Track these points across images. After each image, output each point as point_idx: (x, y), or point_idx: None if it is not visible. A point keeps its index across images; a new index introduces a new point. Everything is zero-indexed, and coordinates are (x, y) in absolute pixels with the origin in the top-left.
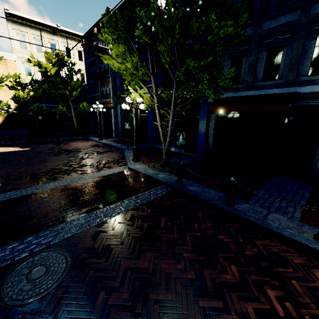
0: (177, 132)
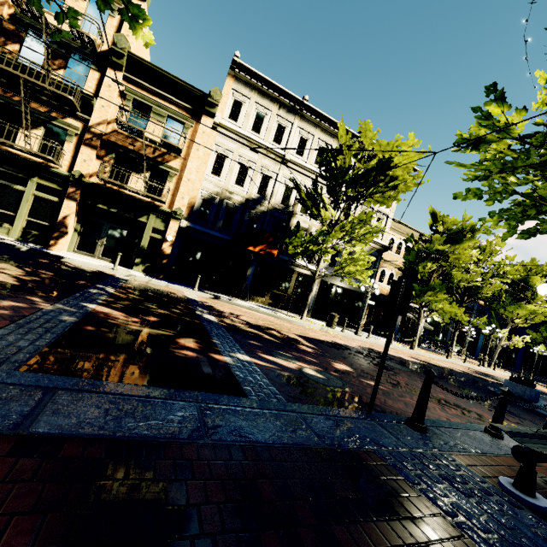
0: (541, 368)
